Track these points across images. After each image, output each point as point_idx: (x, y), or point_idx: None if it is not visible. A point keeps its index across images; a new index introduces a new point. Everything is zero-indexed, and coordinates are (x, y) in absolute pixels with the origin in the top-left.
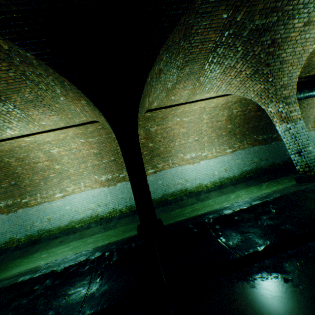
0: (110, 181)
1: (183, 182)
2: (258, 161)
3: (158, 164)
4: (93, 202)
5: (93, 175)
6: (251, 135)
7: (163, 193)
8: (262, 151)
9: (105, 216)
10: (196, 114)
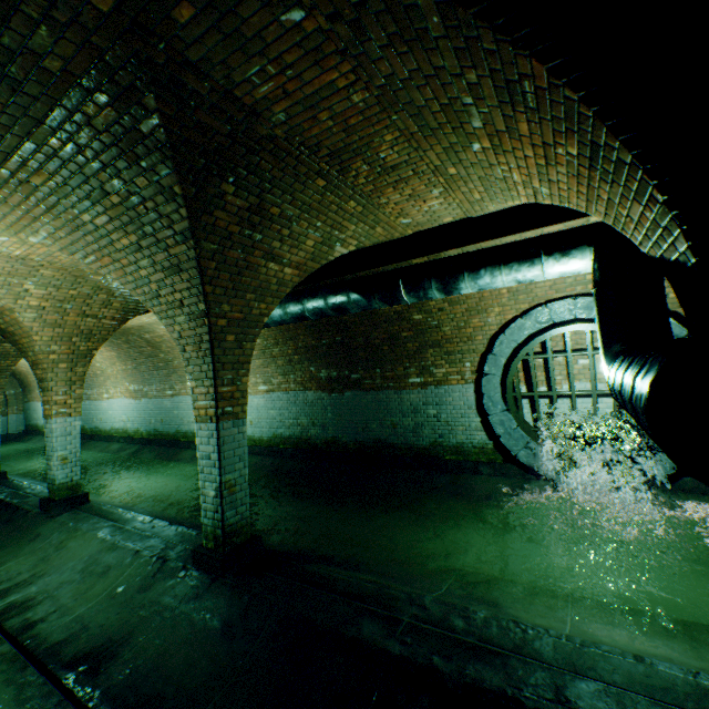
0: (138, 393)
1: None
2: (307, 425)
3: (177, 384)
4: (126, 413)
5: (126, 382)
6: (305, 364)
7: (177, 428)
8: (320, 406)
9: (132, 435)
10: None
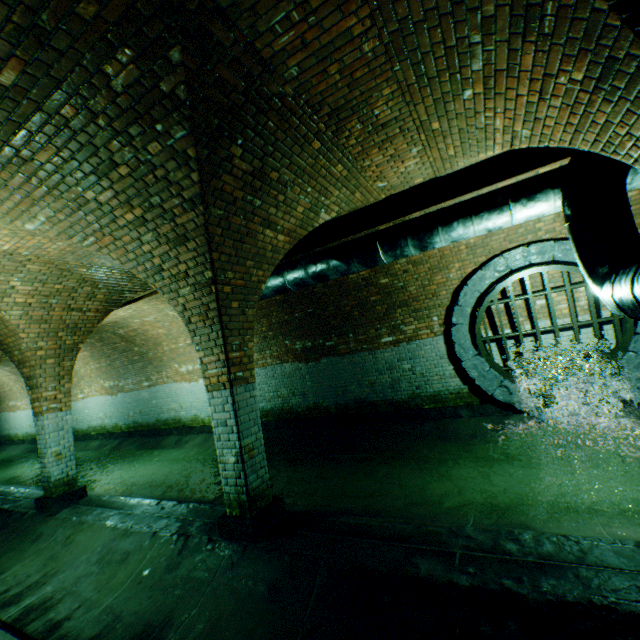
0: (113, 389)
1: (178, 408)
2: (288, 396)
3: (153, 375)
4: (102, 410)
5: (100, 379)
6: (280, 338)
7: (157, 417)
8: (298, 376)
9: (111, 430)
10: (155, 312)
